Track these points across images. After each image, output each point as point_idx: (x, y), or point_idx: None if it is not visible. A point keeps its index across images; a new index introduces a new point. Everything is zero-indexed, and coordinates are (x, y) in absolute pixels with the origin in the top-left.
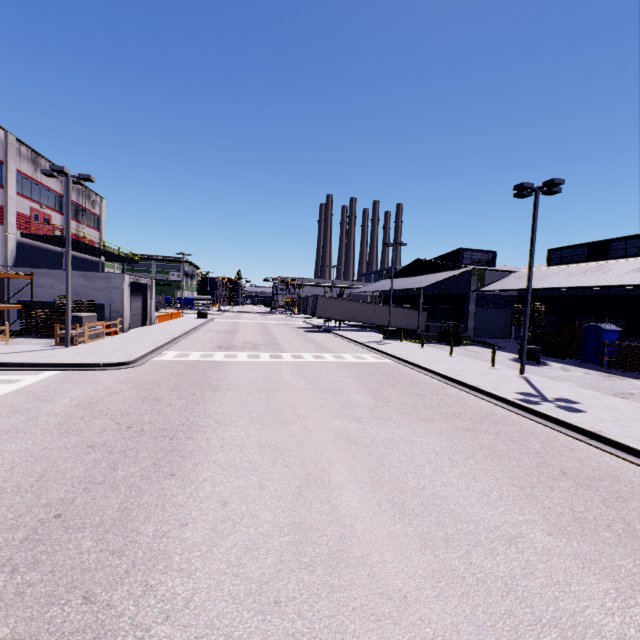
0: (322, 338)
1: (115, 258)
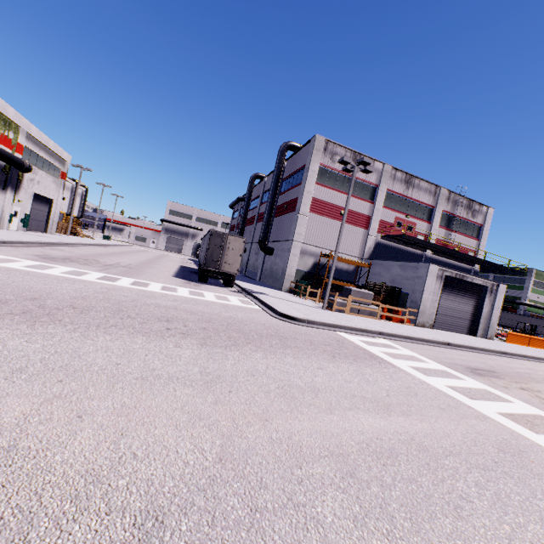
0: None
1: (488, 266)
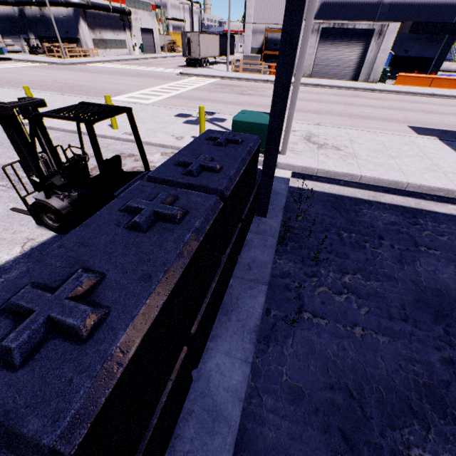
0: (303, 116)
1: None
